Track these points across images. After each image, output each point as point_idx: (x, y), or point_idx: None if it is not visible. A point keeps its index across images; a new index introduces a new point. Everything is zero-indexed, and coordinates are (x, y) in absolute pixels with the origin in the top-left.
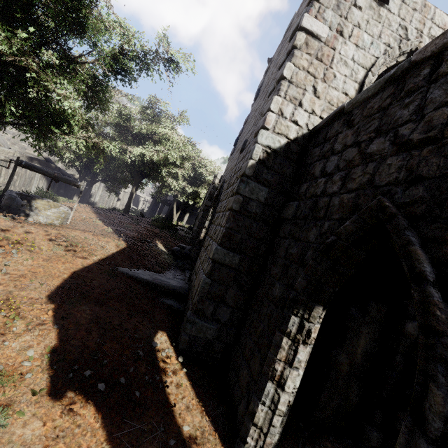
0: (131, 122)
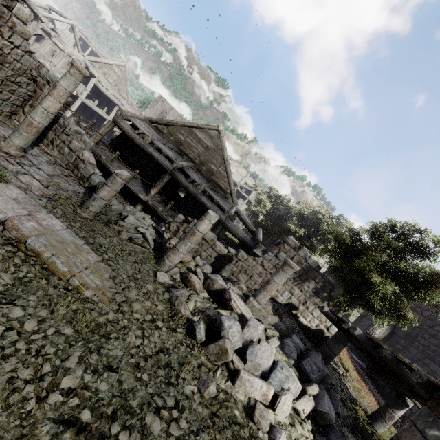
0: (321, 225)
